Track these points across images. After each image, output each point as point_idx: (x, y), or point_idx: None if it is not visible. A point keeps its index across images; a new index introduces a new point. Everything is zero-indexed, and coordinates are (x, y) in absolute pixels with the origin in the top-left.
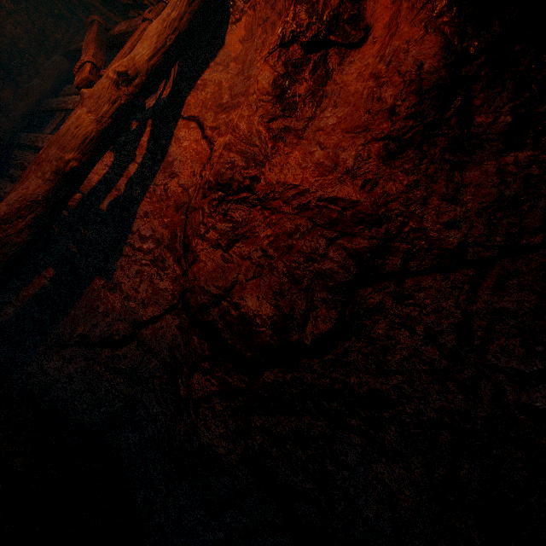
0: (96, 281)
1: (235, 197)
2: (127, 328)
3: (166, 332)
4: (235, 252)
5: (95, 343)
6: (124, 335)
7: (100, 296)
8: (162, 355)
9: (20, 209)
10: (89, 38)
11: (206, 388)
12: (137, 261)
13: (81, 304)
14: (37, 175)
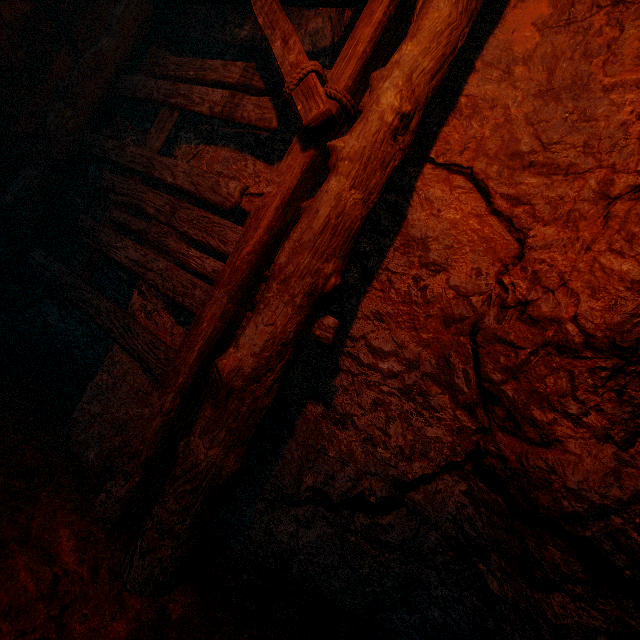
0: (310, 409)
1: (639, 367)
2: (385, 488)
3: (446, 497)
4: (638, 451)
5: (339, 503)
6: (384, 498)
7: (322, 431)
8: (443, 526)
9: (269, 358)
10: (265, 0)
11: (578, 618)
12: (371, 384)
13: (297, 442)
14: (283, 299)
